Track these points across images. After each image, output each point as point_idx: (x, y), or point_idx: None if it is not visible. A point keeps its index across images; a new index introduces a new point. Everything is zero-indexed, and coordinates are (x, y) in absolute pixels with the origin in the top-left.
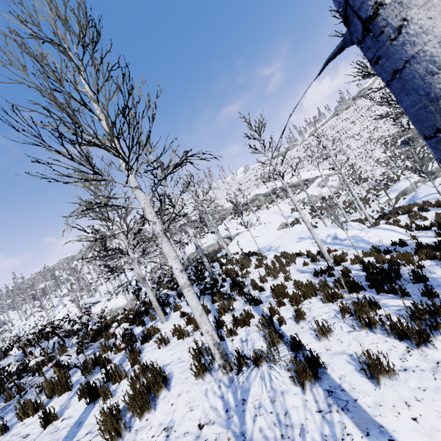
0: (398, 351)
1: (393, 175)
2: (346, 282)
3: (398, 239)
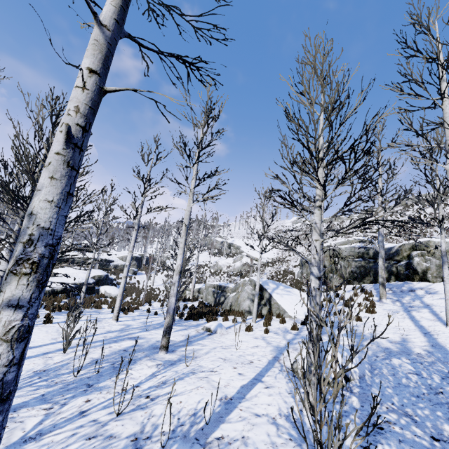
0: None
1: None
2: None
3: None
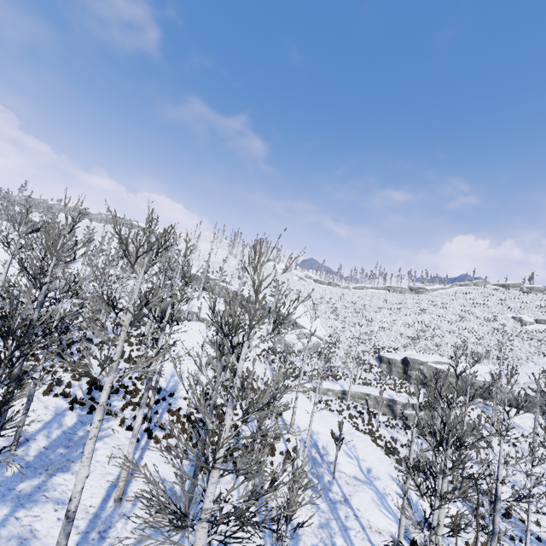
0: (39, 391)
1: (342, 373)
2: (94, 380)
3: (171, 391)
